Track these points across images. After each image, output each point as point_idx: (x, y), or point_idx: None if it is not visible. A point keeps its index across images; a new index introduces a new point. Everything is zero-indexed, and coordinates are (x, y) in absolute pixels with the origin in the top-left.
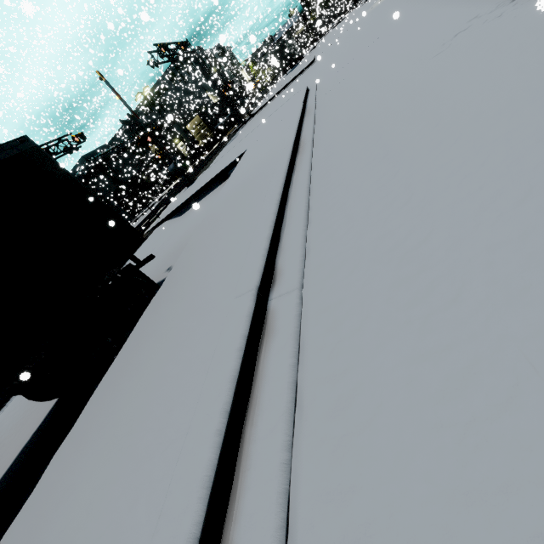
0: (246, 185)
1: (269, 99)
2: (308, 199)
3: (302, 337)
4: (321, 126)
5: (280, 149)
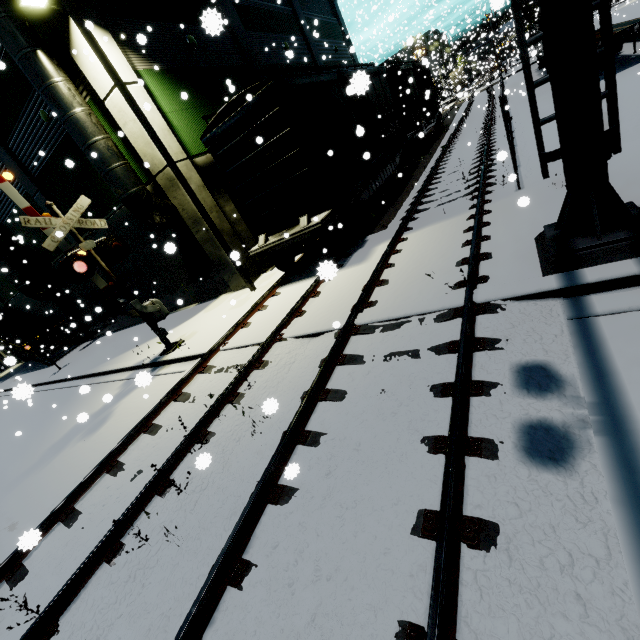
0: None
1: None
2: None
3: None
4: None
5: None
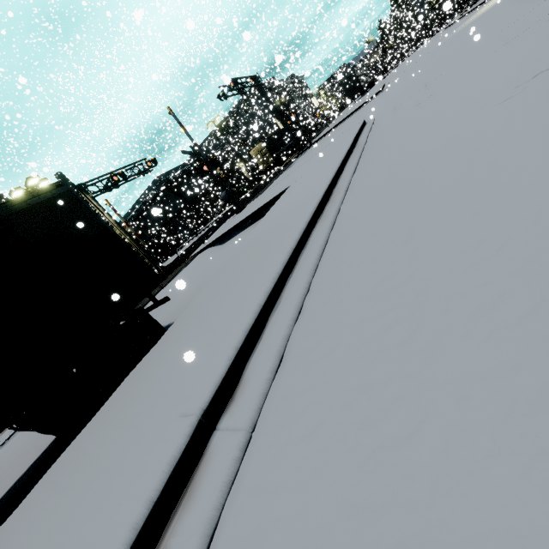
0: (268, 234)
1: (331, 127)
2: (311, 276)
3: (218, 529)
4: (361, 173)
5: (312, 196)
